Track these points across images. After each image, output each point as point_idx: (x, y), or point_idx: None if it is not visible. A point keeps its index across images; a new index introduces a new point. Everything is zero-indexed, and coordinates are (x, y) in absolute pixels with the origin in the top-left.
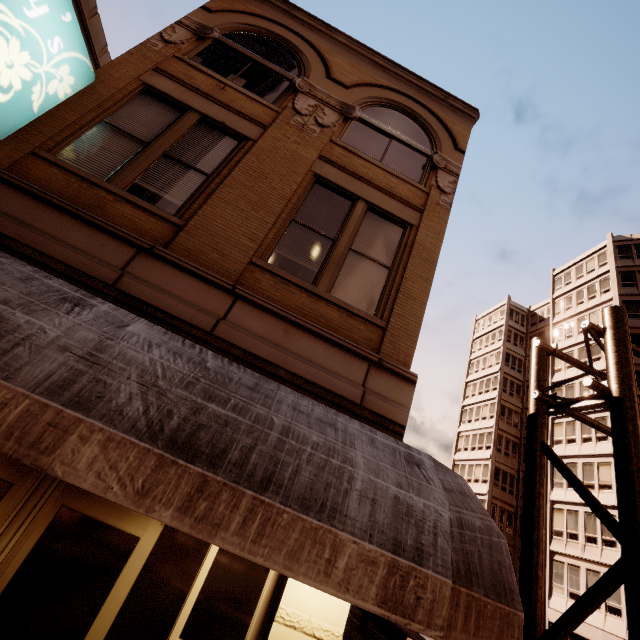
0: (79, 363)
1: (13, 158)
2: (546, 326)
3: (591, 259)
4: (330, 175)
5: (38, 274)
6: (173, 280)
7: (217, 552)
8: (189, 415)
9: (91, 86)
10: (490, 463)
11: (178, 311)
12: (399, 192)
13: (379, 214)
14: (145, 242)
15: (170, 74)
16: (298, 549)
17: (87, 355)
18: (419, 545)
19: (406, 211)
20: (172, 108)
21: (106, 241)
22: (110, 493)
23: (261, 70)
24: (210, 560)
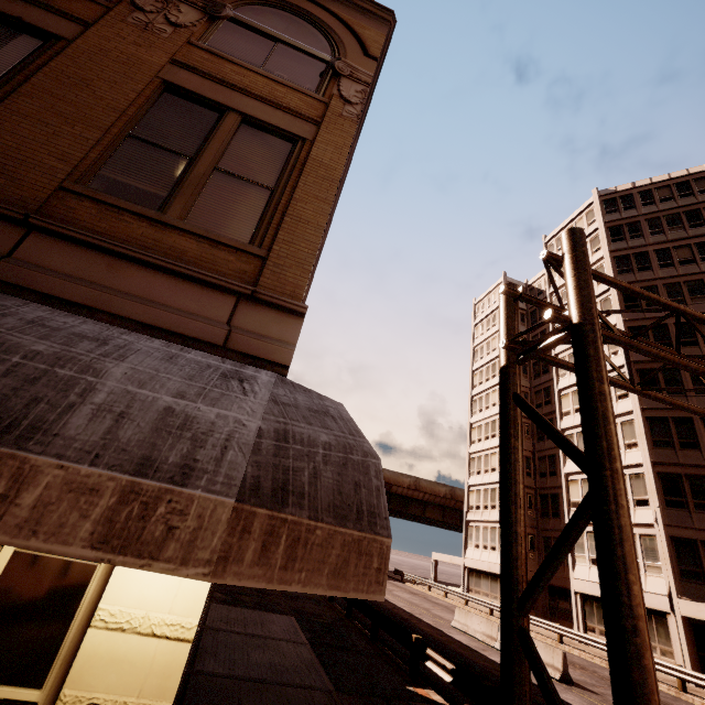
0: None
1: None
2: (545, 298)
3: (580, 219)
4: (187, 83)
5: None
6: None
7: (10, 558)
8: None
9: None
10: None
11: None
12: (287, 102)
13: (258, 127)
14: None
15: None
16: None
17: None
18: (190, 462)
19: (297, 124)
20: None
21: None
22: None
23: None
24: None
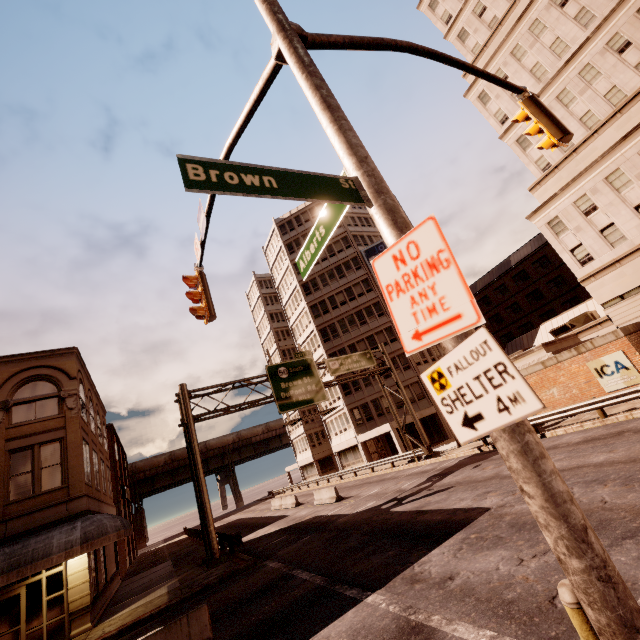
0: None
1: None
2: None
3: (273, 238)
4: (16, 445)
5: None
6: None
7: (46, 578)
8: (8, 565)
9: None
10: None
11: None
12: (51, 427)
13: (47, 444)
14: None
15: None
16: (45, 565)
17: None
18: (72, 545)
19: (58, 433)
20: None
21: None
22: (1, 586)
23: None
24: (45, 581)
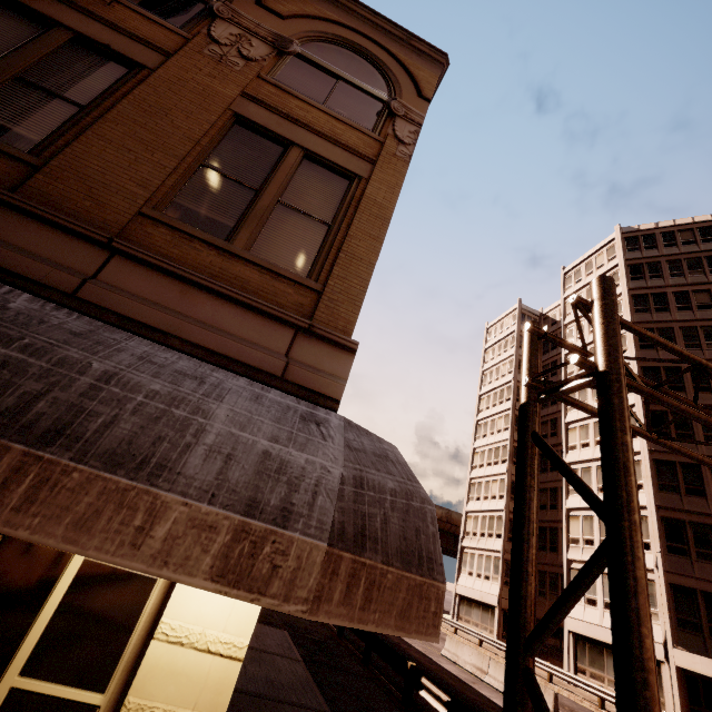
0: None
1: None
2: (559, 329)
3: (600, 254)
4: (256, 116)
5: None
6: (18, 230)
7: (81, 565)
8: None
9: None
10: (506, 477)
11: (24, 268)
12: (346, 140)
13: (319, 163)
14: None
15: None
16: (91, 516)
17: None
18: (288, 505)
19: (354, 161)
20: (31, 22)
21: None
22: None
23: None
24: (70, 576)
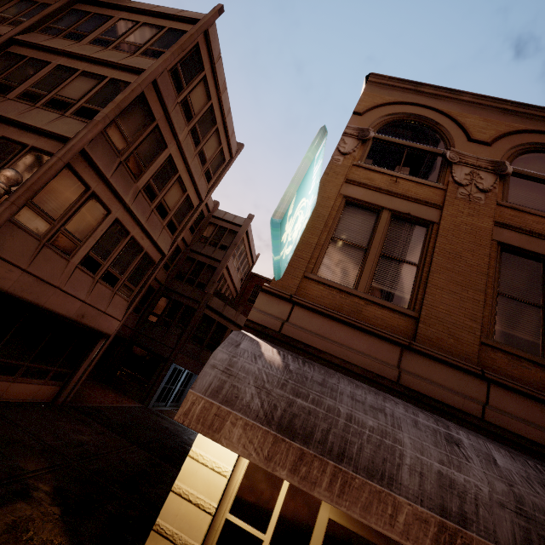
0: (519, 519)
1: (296, 284)
2: None
3: None
4: (511, 240)
5: (409, 413)
6: (435, 371)
7: None
8: None
9: (315, 210)
10: None
11: (450, 400)
12: None
13: None
14: (403, 340)
15: (357, 182)
16: None
17: (517, 509)
18: None
19: None
20: (369, 212)
21: (378, 343)
22: None
23: (416, 153)
24: None
